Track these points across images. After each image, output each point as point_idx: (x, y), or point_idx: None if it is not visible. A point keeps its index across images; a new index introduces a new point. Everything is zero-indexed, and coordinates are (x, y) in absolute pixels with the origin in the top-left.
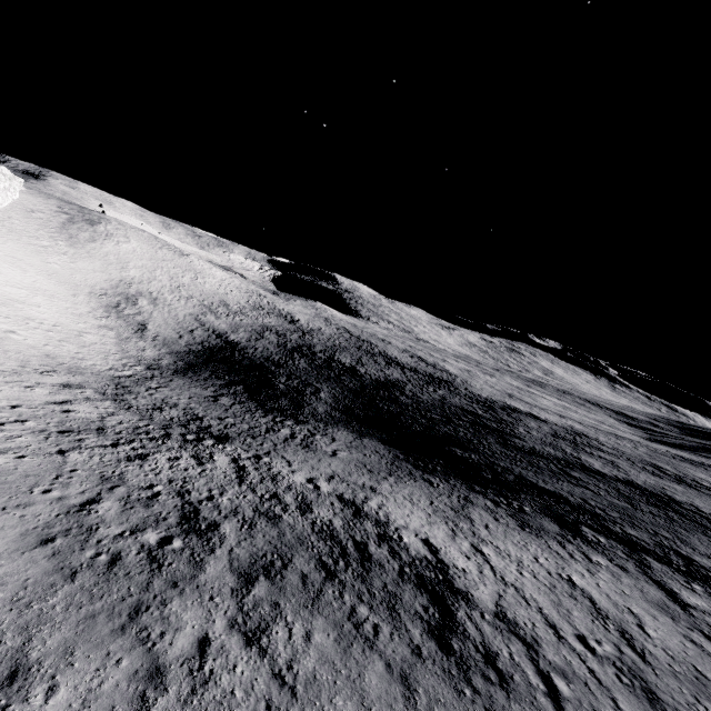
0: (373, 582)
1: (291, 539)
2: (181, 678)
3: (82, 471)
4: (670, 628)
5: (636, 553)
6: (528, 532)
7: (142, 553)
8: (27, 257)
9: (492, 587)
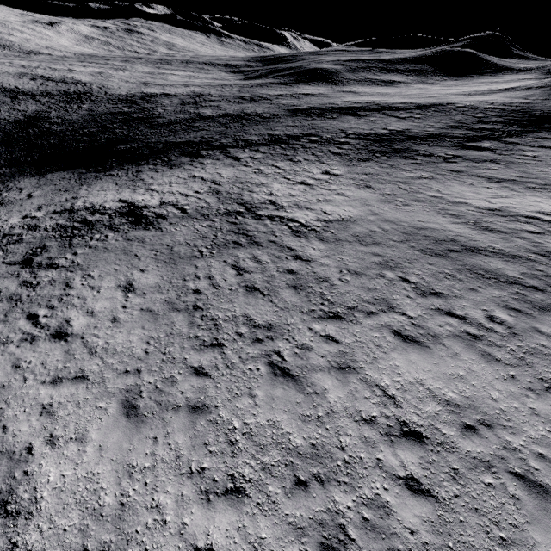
0: (98, 227)
1: (37, 241)
2: (25, 290)
3: None
4: (231, 170)
5: (224, 150)
6: (174, 169)
7: None
8: None
9: (158, 198)
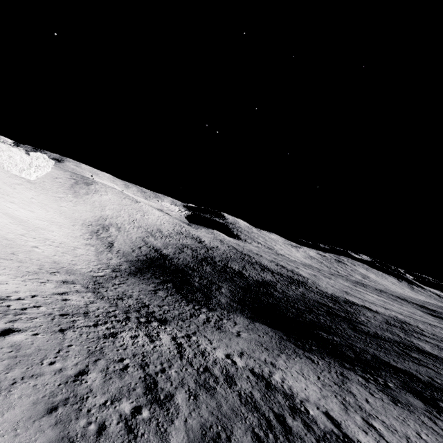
0: None
1: (227, 410)
2: None
3: (75, 346)
4: None
5: None
6: (400, 407)
7: (121, 423)
8: (50, 203)
9: None
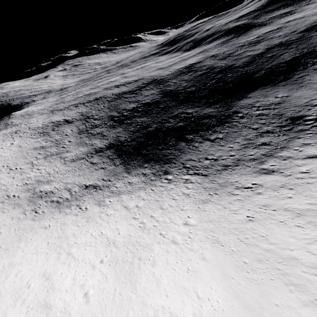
0: None
1: None
2: None
3: None
4: None
5: None
6: None
7: None
8: None
9: None
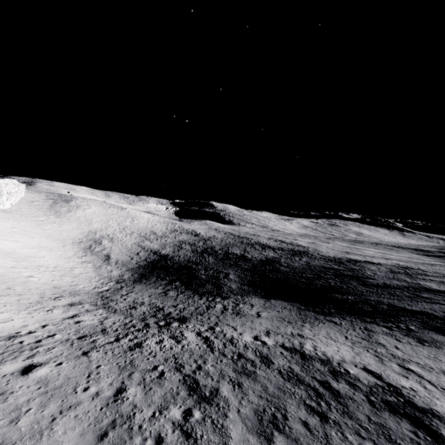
0: (358, 416)
1: (274, 390)
2: None
3: (104, 366)
4: None
5: None
6: (428, 346)
7: (176, 430)
8: (32, 229)
9: (444, 399)
